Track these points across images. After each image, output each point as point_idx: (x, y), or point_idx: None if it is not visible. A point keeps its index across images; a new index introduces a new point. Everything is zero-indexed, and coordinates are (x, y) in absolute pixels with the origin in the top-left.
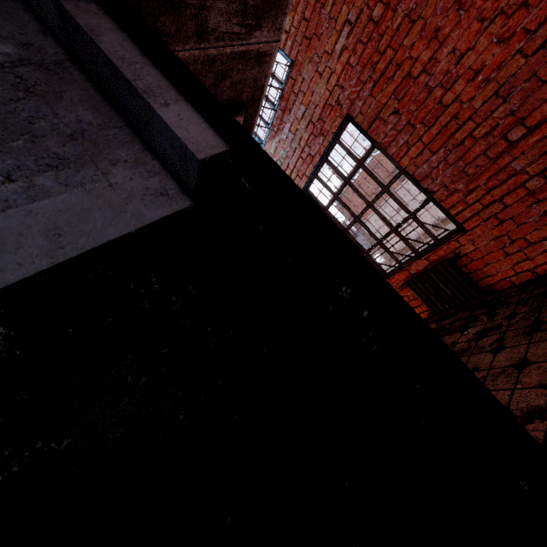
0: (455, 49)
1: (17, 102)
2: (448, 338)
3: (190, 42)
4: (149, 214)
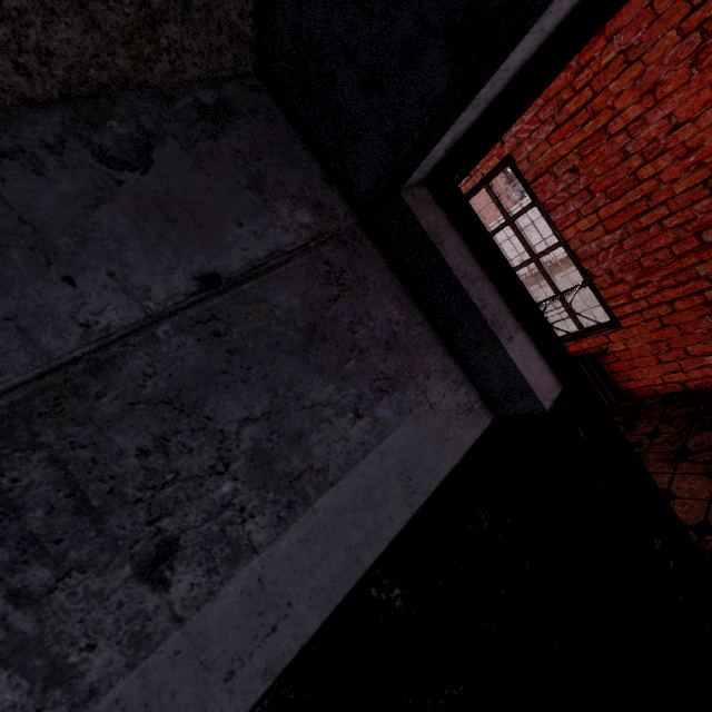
0: (673, 115)
1: (335, 303)
2: None
3: None
4: (466, 438)
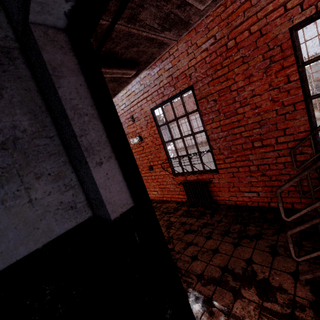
0: (254, 90)
1: None
2: (190, 219)
3: (121, 20)
4: (58, 228)
